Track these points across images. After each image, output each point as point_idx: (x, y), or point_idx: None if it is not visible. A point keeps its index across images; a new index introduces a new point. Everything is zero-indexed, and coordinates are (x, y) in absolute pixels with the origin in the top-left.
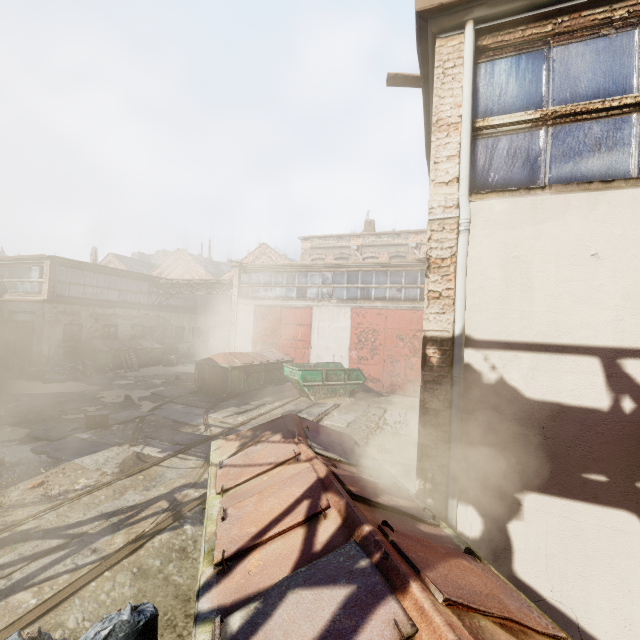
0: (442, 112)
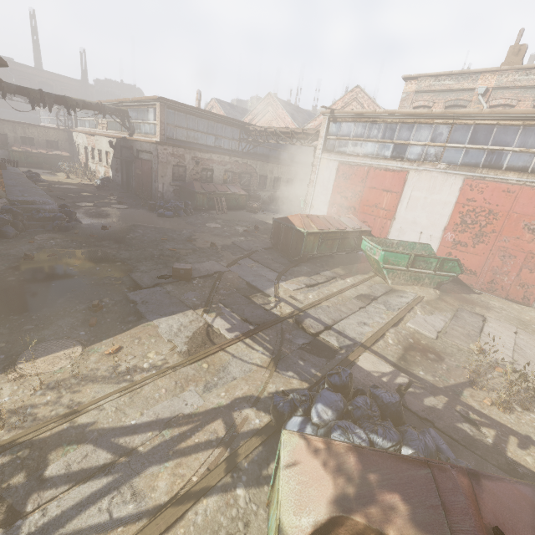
0: None
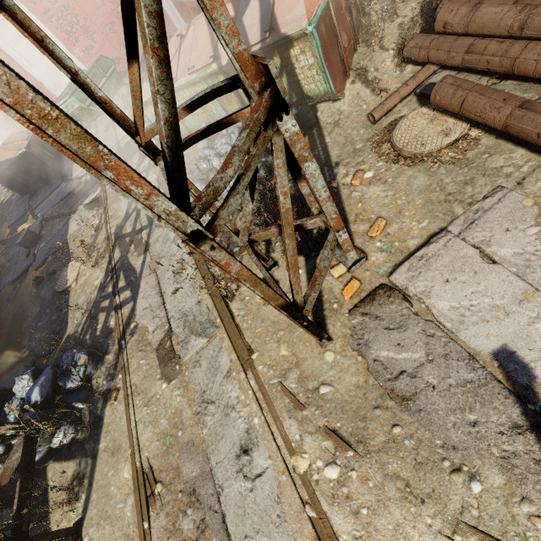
0: None
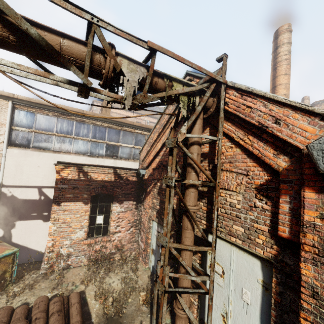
0: (0, 121)
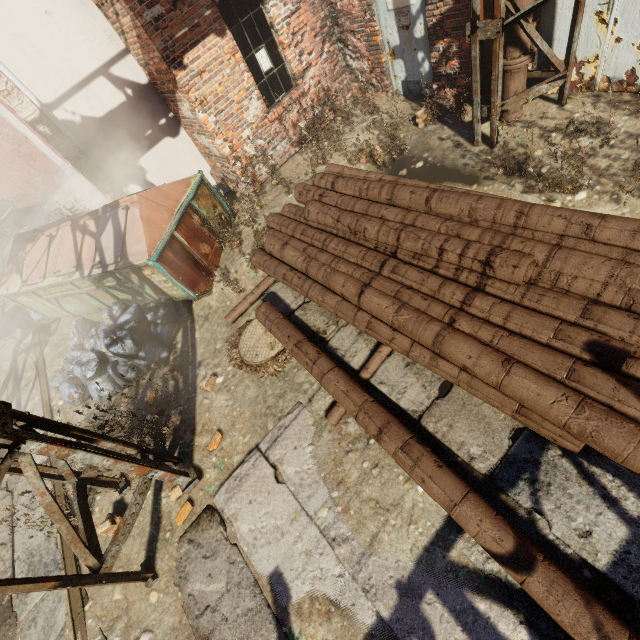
0: None
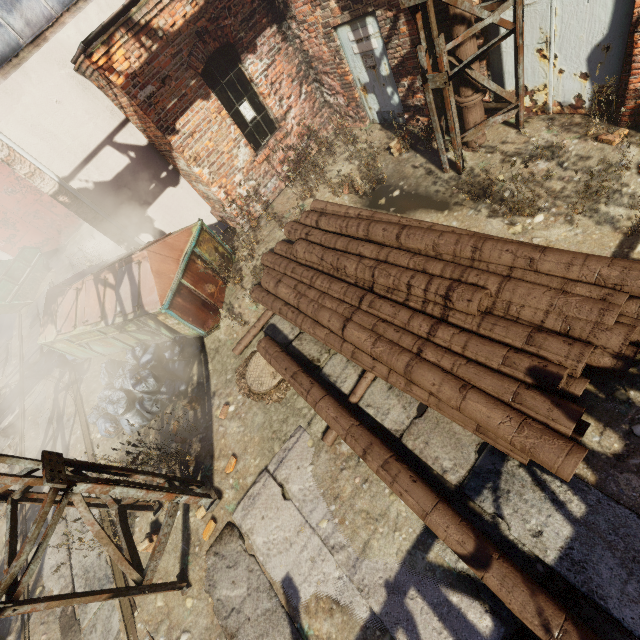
0: None
